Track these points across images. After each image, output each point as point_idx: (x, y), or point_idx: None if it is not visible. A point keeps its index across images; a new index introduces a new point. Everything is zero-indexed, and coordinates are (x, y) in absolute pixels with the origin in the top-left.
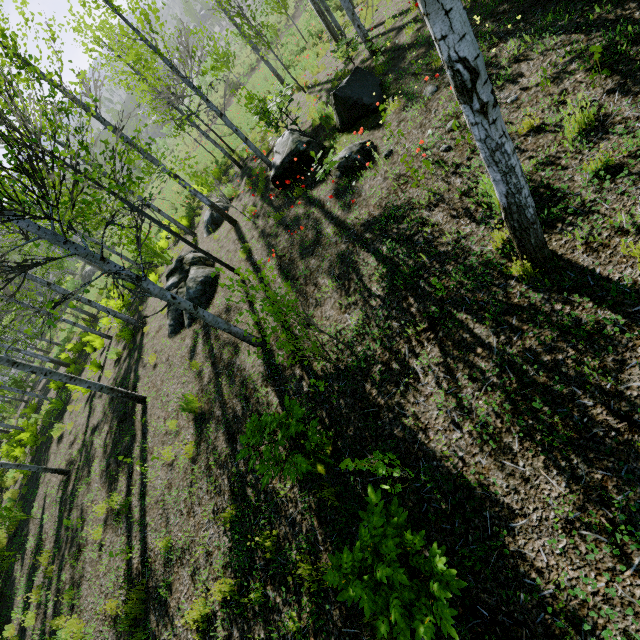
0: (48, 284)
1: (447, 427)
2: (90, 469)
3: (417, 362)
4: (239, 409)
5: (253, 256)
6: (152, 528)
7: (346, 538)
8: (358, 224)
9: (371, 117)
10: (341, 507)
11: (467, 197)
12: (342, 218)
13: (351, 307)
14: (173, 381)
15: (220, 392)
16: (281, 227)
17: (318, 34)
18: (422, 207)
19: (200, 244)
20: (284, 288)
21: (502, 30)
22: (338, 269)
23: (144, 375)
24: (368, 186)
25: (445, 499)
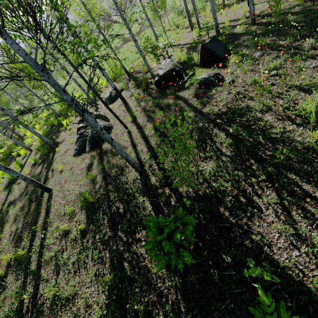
0: (2, 109)
1: (287, 246)
2: (3, 229)
3: (261, 199)
4: (121, 208)
5: (137, 120)
6: (44, 278)
7: (206, 314)
8: (212, 114)
9: (218, 62)
10: (201, 289)
11: (288, 110)
12: (200, 109)
13: (207, 159)
14: (73, 182)
15: (108, 195)
16: (157, 108)
17: (176, 25)
18: (256, 111)
19: (99, 109)
20: (159, 141)
21: (302, 34)
22: (197, 136)
23: (52, 175)
24: (218, 95)
25: (290, 298)
